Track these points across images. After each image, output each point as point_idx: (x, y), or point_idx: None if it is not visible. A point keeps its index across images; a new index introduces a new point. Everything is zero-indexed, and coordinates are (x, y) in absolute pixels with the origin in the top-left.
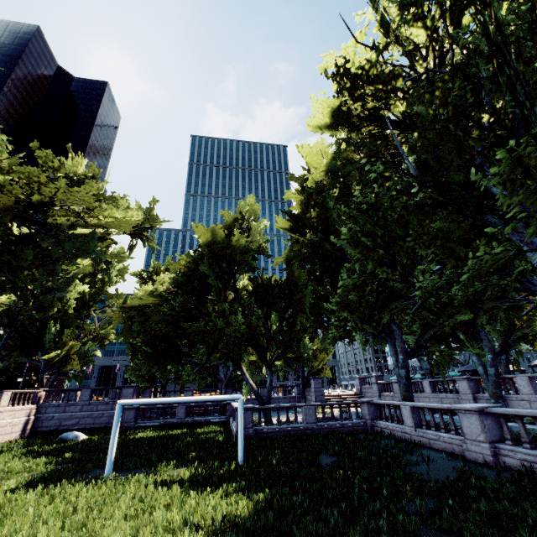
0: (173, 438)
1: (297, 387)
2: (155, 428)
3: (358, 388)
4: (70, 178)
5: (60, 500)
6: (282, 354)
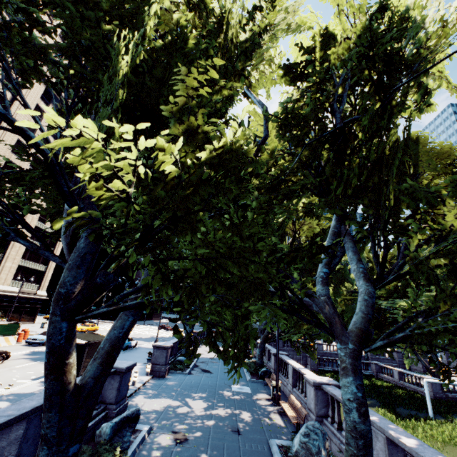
0: (379, 388)
1: (397, 352)
2: (331, 372)
3: (445, 360)
4: (324, 229)
5: (451, 430)
6: (452, 348)
